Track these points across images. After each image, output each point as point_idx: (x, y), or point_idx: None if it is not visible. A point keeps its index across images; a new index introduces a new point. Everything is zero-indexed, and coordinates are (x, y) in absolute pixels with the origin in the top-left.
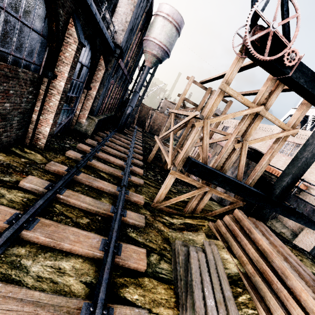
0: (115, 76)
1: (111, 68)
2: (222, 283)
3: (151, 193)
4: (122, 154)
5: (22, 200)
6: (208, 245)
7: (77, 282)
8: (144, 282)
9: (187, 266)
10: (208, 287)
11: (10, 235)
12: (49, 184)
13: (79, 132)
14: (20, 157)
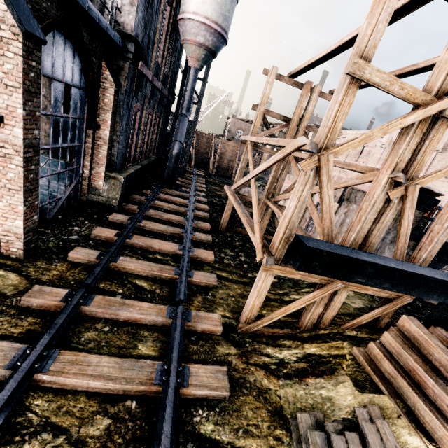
0: (140, 95)
1: (127, 81)
2: None
3: (234, 297)
4: (175, 228)
5: None
6: (370, 423)
7: None
8: None
9: None
10: None
11: None
12: (20, 350)
13: (98, 204)
14: None
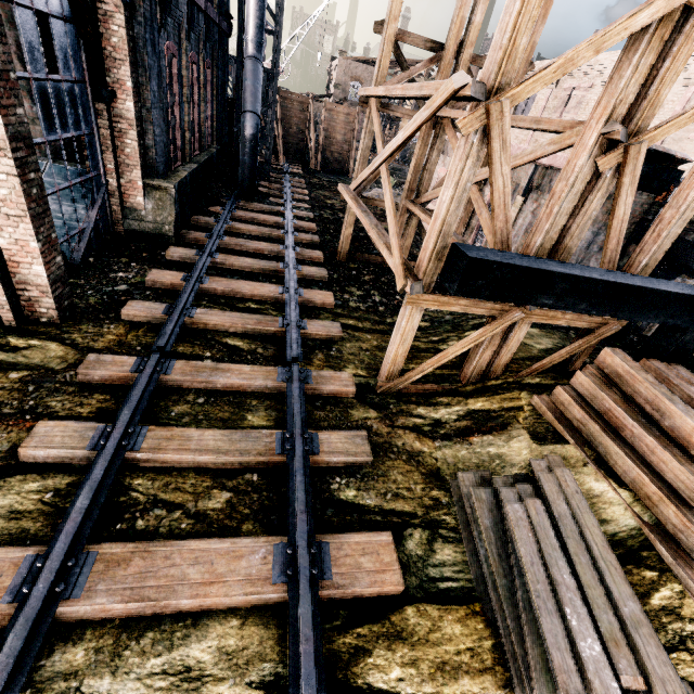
0: (170, 24)
1: None
2: (609, 581)
3: (368, 351)
4: (269, 262)
5: (42, 501)
6: (548, 472)
7: (241, 692)
8: (407, 623)
9: (504, 543)
10: (575, 603)
11: (21, 642)
12: (98, 430)
13: (144, 235)
14: (5, 369)
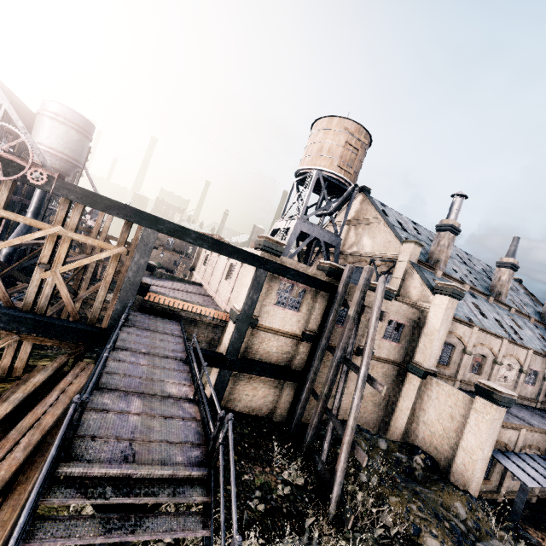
0: None
1: None
2: None
3: None
4: None
5: None
6: None
7: None
8: None
9: None
10: None
11: None
12: None
13: None
14: None
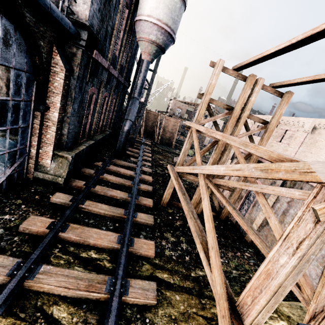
0: (96, 81)
1: (80, 67)
2: None
3: (176, 322)
4: (117, 209)
5: None
6: None
7: None
8: None
9: None
10: None
11: None
12: None
13: (45, 181)
14: None
